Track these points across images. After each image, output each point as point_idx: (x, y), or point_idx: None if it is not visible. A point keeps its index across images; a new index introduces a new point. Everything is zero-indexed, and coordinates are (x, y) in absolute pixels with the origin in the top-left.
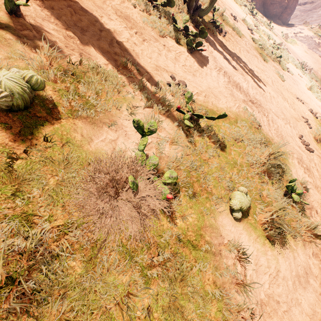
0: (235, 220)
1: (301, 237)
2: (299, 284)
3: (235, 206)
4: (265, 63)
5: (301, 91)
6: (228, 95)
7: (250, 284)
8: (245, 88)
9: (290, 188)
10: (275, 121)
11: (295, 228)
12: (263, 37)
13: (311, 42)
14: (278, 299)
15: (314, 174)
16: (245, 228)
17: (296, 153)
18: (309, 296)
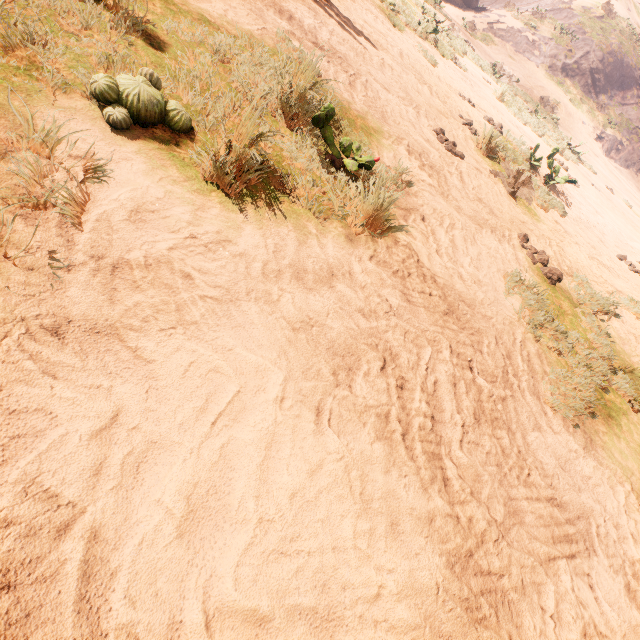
0: (115, 134)
1: (347, 229)
2: (292, 279)
3: (95, 85)
4: (395, 31)
5: (478, 95)
6: (241, 7)
7: (53, 193)
8: (307, 24)
9: (331, 138)
10: (373, 90)
11: (333, 210)
12: (409, 4)
13: (520, 40)
14: (188, 270)
15: (449, 181)
16: (144, 154)
17: (413, 143)
18: (313, 299)
